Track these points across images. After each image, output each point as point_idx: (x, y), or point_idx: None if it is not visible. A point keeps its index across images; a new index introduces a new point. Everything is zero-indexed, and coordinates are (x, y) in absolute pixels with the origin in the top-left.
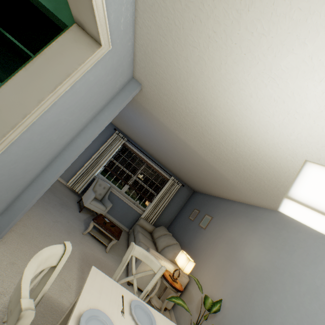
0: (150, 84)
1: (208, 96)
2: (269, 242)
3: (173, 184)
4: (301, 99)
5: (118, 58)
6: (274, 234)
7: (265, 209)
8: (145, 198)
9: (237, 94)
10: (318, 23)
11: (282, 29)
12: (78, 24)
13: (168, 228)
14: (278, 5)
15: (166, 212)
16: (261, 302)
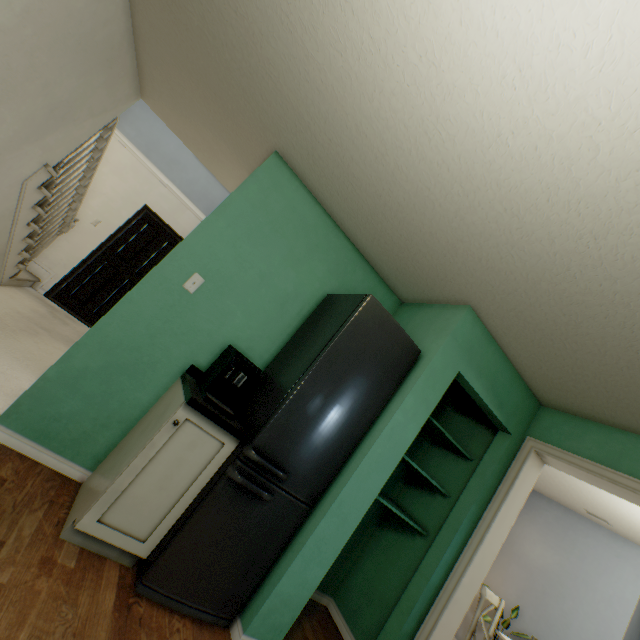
0: None
1: None
2: (555, 541)
3: None
4: None
5: None
6: (559, 533)
7: (543, 496)
8: None
9: None
10: None
11: None
12: (538, 453)
13: None
14: None
15: None
16: (555, 606)
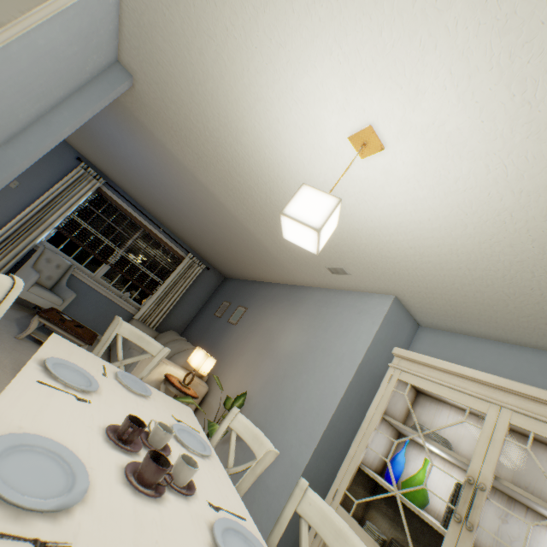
0: (148, 79)
1: (233, 114)
2: (309, 323)
3: (192, 266)
4: (321, 131)
5: (91, 19)
6: (314, 314)
7: (310, 288)
8: (143, 288)
9: (264, 116)
10: (322, 49)
11: (296, 44)
12: None
13: (182, 334)
14: (289, 16)
15: (179, 310)
16: (290, 385)
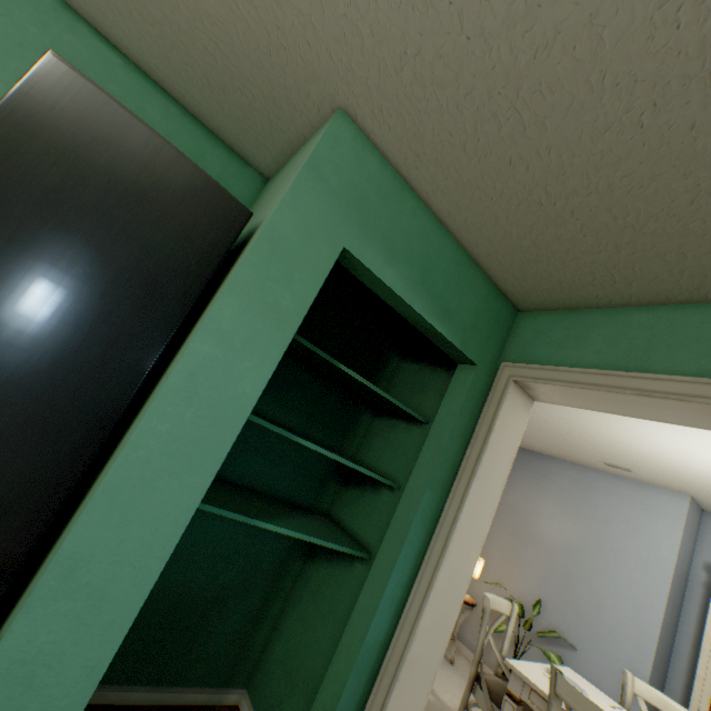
0: None
1: None
2: (573, 508)
3: None
4: None
5: None
6: (577, 497)
7: (553, 458)
8: None
9: None
10: None
11: None
12: (520, 383)
13: None
14: None
15: None
16: (583, 587)
